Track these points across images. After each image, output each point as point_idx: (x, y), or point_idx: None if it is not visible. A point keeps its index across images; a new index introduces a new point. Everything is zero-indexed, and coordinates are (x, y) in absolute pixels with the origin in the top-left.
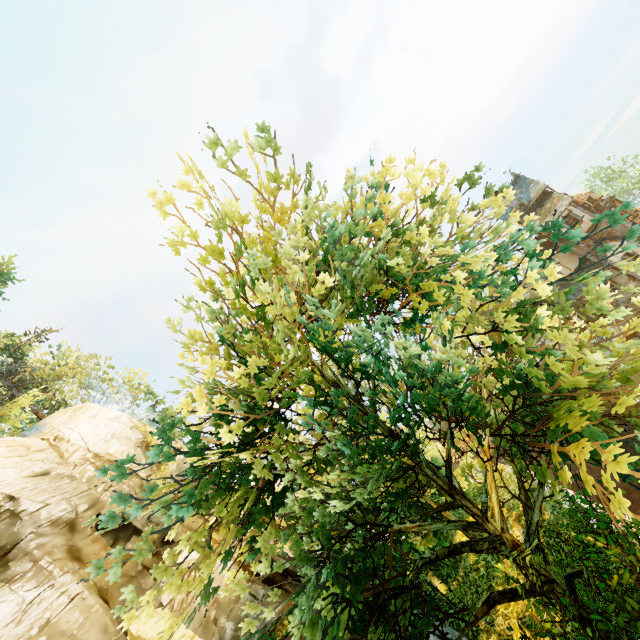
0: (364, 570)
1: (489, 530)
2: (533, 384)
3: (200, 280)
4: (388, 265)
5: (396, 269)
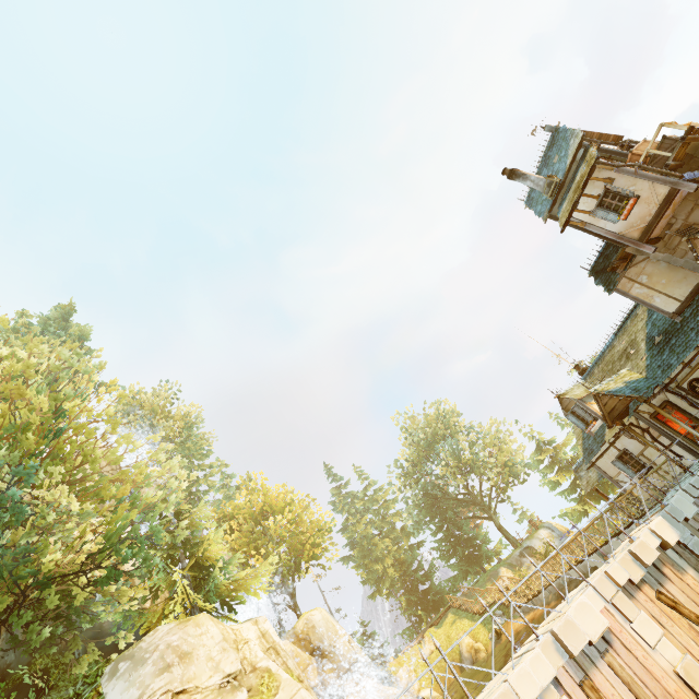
0: None
1: None
2: None
3: None
4: None
5: None
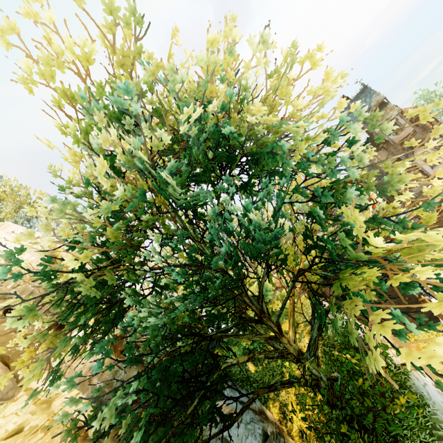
0: (174, 372)
1: (283, 343)
2: (337, 245)
3: (60, 124)
4: (230, 132)
5: (232, 135)
